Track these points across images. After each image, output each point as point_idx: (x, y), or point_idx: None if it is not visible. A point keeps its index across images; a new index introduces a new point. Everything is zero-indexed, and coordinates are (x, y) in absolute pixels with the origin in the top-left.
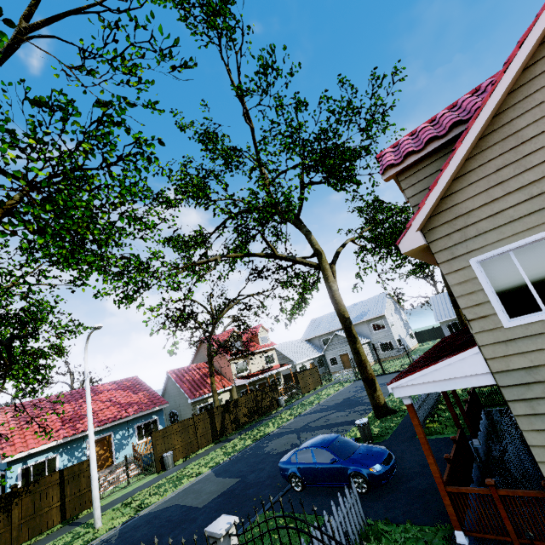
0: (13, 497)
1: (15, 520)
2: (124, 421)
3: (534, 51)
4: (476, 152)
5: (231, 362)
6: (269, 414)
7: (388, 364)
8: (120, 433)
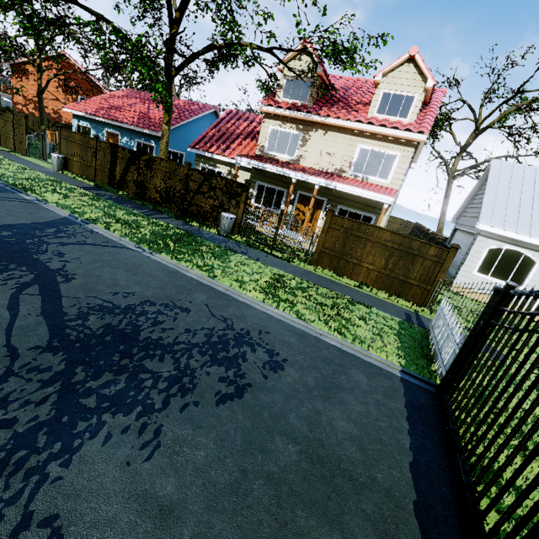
0: None
1: None
2: (130, 129)
3: None
4: None
5: (265, 120)
6: (184, 219)
7: None
8: (126, 138)
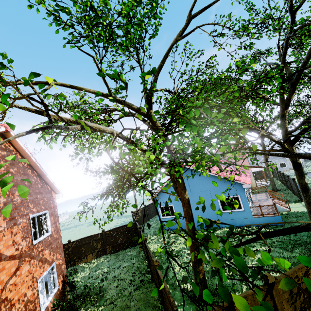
0: None
1: None
2: None
3: None
4: None
5: (247, 159)
6: None
7: (309, 168)
8: None
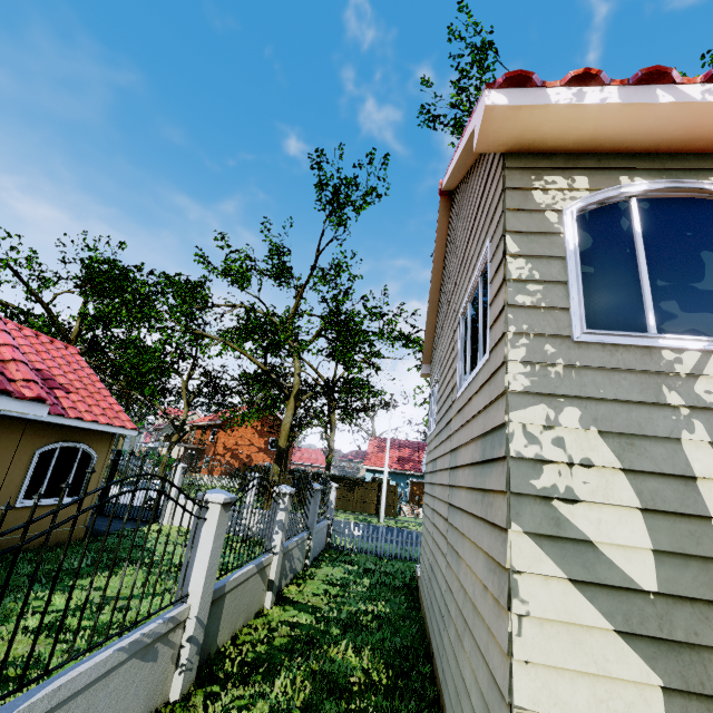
0: (356, 484)
1: (355, 497)
2: None
3: (445, 250)
4: (437, 315)
5: None
6: None
7: None
8: None
